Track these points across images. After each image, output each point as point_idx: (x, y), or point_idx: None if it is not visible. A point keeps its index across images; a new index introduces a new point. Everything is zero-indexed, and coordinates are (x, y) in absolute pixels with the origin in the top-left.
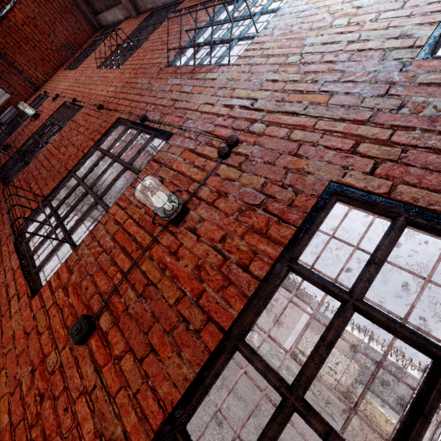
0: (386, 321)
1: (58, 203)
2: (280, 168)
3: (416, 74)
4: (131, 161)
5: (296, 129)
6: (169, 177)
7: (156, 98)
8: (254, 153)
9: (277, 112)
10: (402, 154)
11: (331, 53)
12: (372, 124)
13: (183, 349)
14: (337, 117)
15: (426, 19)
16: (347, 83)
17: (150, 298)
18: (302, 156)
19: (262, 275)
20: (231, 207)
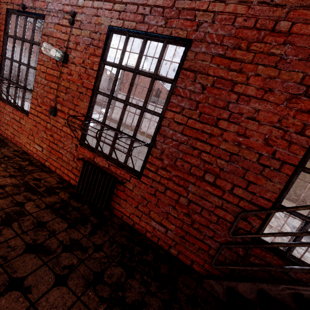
0: (125, 68)
1: (9, 76)
2: (93, 24)
3: None
4: (32, 39)
5: (95, 1)
6: (54, 42)
7: None
8: (83, 18)
9: None
10: (126, 7)
11: None
12: None
13: (84, 100)
14: None
15: None
16: None
17: (69, 92)
18: (99, 16)
19: (97, 69)
20: (82, 48)
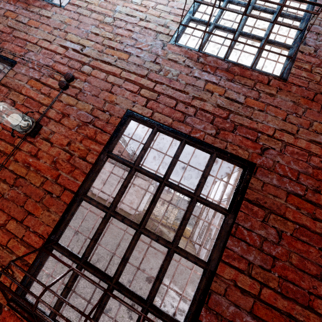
0: (146, 172)
1: None
2: (102, 99)
3: (168, 52)
4: None
5: (110, 75)
6: (20, 100)
7: None
8: (85, 88)
9: (99, 60)
10: (158, 97)
11: (131, 23)
12: (147, 78)
13: (50, 207)
14: (132, 71)
15: (175, 18)
16: (138, 49)
17: (21, 185)
18: (113, 93)
19: (94, 161)
20: (73, 124)
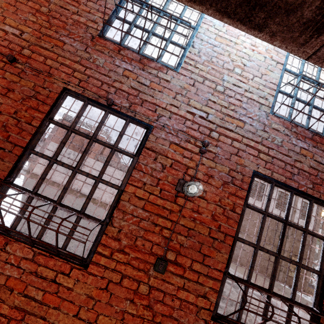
0: (275, 217)
1: (37, 185)
2: (233, 162)
3: (271, 122)
4: (117, 144)
5: (234, 141)
6: (169, 163)
7: (111, 79)
8: (218, 152)
9: (222, 127)
10: (272, 160)
11: (238, 94)
12: (261, 144)
13: (220, 249)
14: (249, 137)
15: (270, 92)
16: (249, 118)
17: (193, 236)
18: (240, 156)
19: (240, 212)
20: (217, 183)
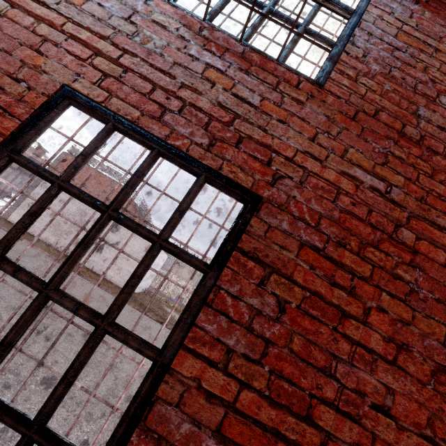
0: (78, 193)
1: None
2: (17, 60)
3: (154, 10)
4: None
5: (44, 23)
6: None
7: None
8: None
9: None
10: (123, 74)
11: None
12: (111, 42)
13: None
14: (86, 25)
15: None
16: None
17: None
18: (43, 53)
19: None
20: None
